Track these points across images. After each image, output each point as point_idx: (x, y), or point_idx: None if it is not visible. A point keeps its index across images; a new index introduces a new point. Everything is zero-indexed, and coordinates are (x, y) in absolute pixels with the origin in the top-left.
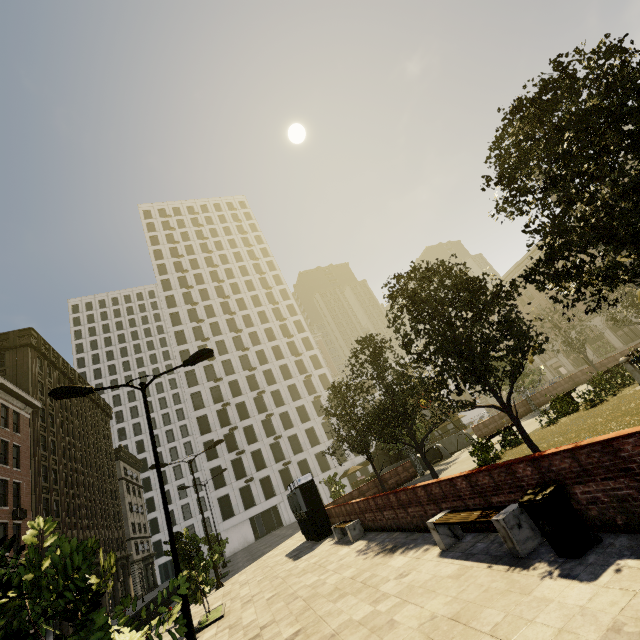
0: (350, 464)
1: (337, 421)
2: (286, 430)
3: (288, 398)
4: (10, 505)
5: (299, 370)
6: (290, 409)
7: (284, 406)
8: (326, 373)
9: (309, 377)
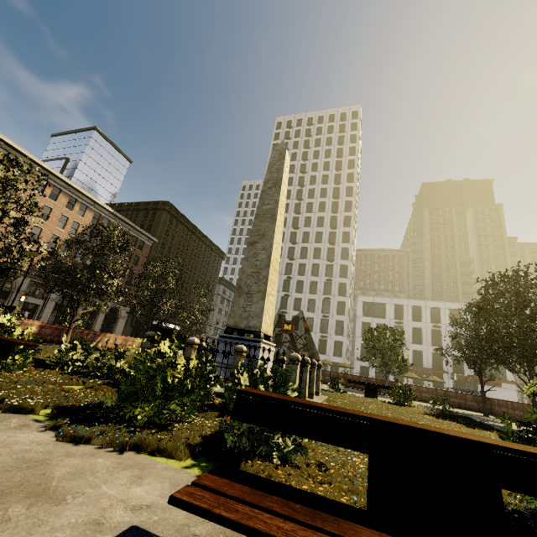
0: (326, 358)
1: (334, 323)
2: (294, 310)
3: (307, 290)
4: (126, 278)
5: (327, 272)
6: (304, 298)
7: (301, 294)
8: (347, 283)
9: (329, 281)
